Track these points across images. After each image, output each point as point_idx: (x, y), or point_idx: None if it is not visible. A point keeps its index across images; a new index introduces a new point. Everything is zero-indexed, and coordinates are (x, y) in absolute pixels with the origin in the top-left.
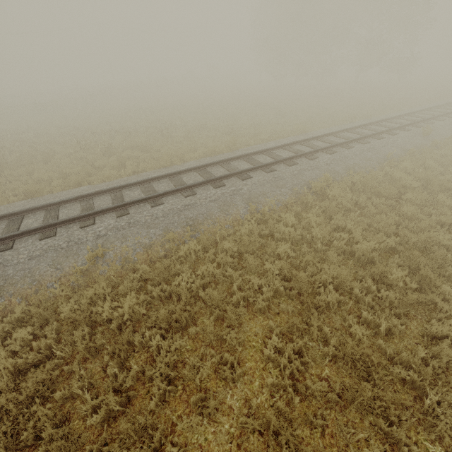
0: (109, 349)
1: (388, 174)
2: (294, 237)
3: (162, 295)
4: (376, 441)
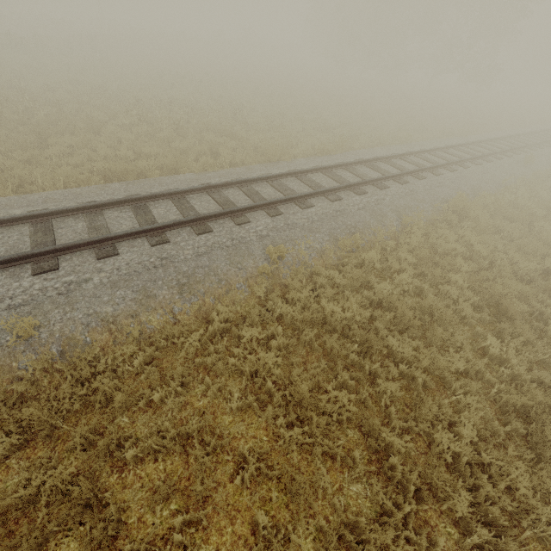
0: (362, 347)
1: (508, 200)
2: (458, 254)
3: (366, 301)
4: None
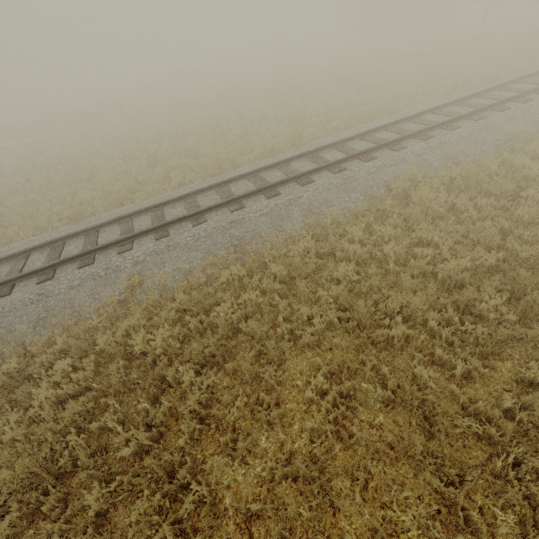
0: (141, 384)
1: (508, 162)
2: (361, 256)
3: (200, 327)
4: (429, 500)
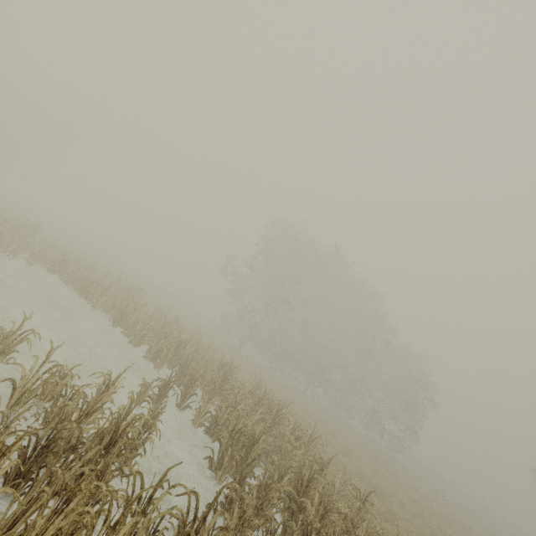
0: None
1: None
2: None
3: None
4: None
